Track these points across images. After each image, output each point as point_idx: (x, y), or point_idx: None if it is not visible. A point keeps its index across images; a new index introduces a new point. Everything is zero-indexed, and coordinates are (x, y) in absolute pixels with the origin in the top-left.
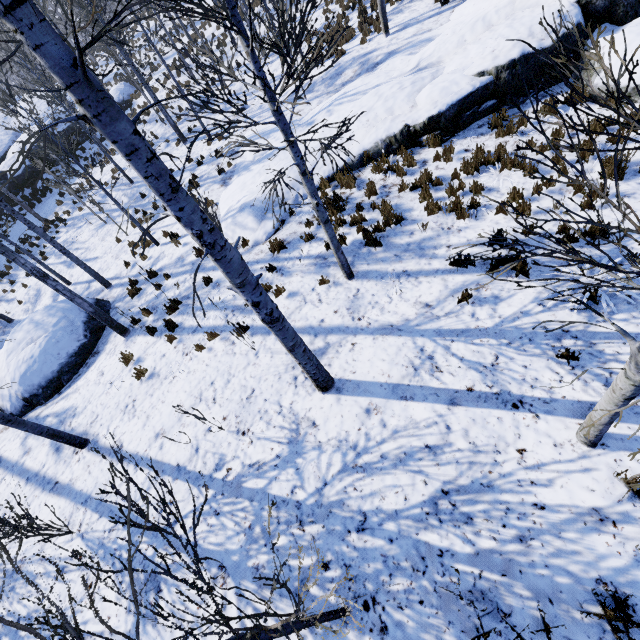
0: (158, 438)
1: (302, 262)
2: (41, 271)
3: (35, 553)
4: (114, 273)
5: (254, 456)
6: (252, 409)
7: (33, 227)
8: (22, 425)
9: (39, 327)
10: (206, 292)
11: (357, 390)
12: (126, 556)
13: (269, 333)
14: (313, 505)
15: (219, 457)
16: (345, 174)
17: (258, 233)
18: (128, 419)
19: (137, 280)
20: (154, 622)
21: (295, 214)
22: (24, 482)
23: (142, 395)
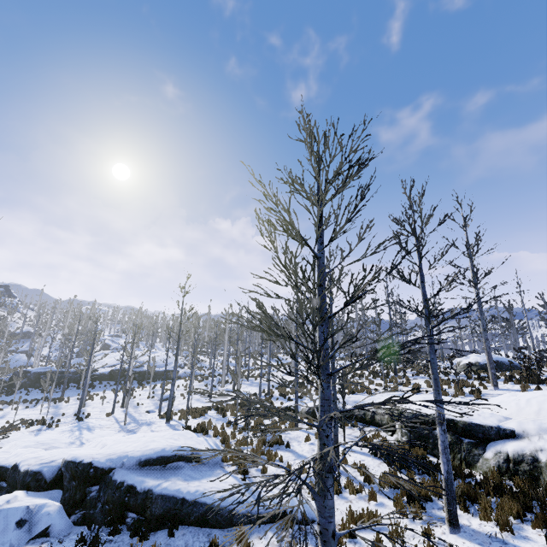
0: None
1: None
2: None
3: None
4: None
5: None
6: None
7: None
8: None
9: None
10: None
11: None
12: None
13: None
14: None
15: None
16: None
17: None
18: None
19: None
20: None
21: None
22: None
23: None
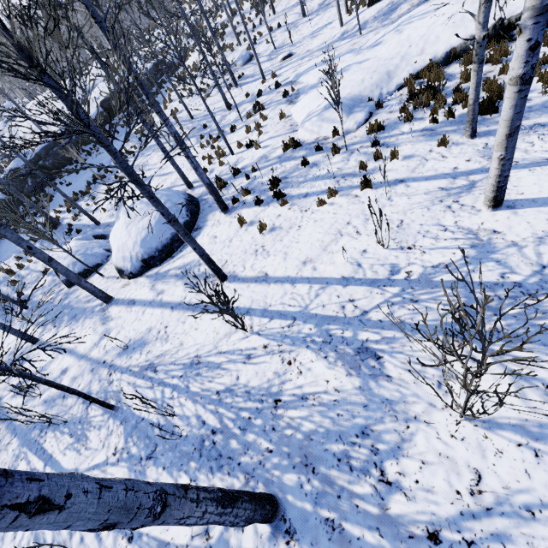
0: (307, 264)
1: (407, 136)
2: (180, 136)
3: (209, 350)
4: (193, 179)
5: (434, 260)
6: (409, 232)
7: (146, 124)
8: (193, 242)
9: (150, 206)
10: (304, 171)
11: (535, 204)
12: (320, 340)
13: (396, 184)
14: (538, 282)
15: (390, 266)
16: (434, 68)
17: (348, 124)
18: (263, 258)
19: (221, 178)
20: (387, 378)
21: (382, 107)
22: (169, 310)
23: (270, 242)
